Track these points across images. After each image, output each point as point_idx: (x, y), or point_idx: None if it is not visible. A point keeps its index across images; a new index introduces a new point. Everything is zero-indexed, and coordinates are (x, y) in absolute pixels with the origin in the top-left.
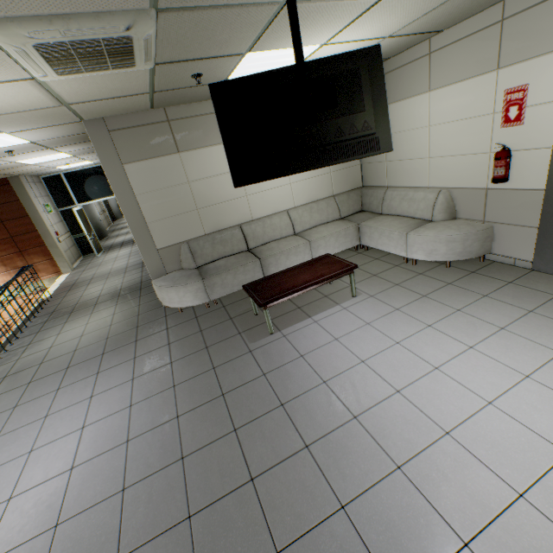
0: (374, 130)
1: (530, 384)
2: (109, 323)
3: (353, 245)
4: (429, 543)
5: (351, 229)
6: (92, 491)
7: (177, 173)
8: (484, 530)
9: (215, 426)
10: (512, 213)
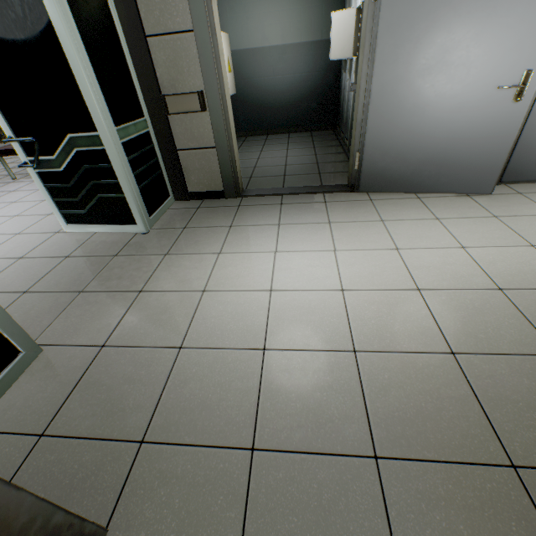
0: None
1: None
2: None
3: None
4: None
5: None
6: None
7: None
8: None
9: None
10: None
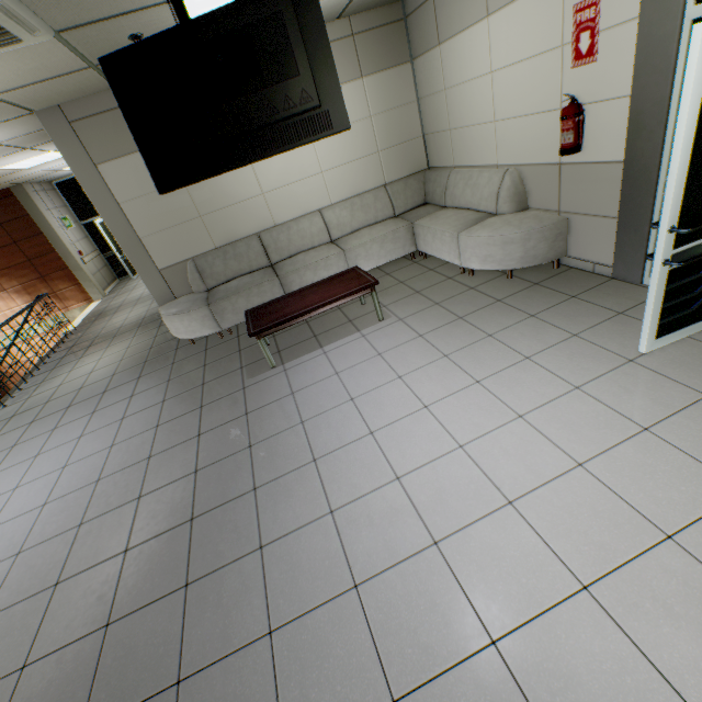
0: (317, 102)
1: (518, 425)
2: (120, 358)
3: (408, 253)
4: (323, 583)
5: (401, 231)
6: (55, 525)
7: None
8: (380, 574)
9: (180, 467)
10: (590, 199)
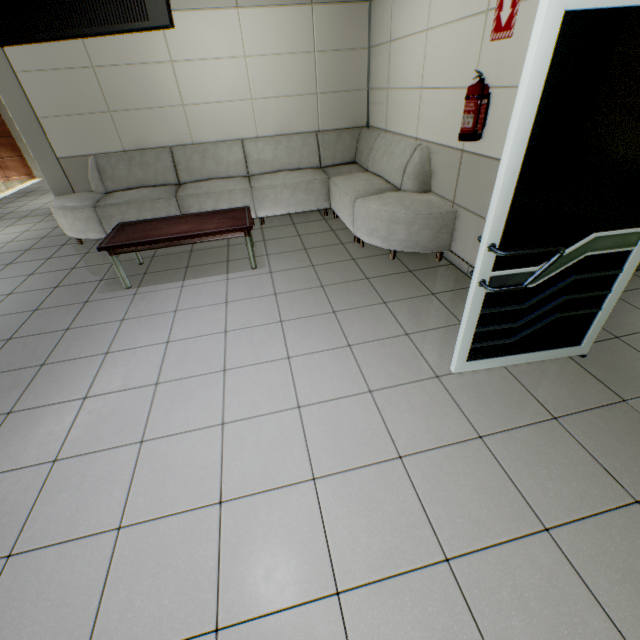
0: None
1: (290, 416)
2: (10, 240)
3: (320, 208)
4: None
5: (317, 183)
6: None
7: (74, 49)
8: (42, 549)
9: None
10: (478, 196)
